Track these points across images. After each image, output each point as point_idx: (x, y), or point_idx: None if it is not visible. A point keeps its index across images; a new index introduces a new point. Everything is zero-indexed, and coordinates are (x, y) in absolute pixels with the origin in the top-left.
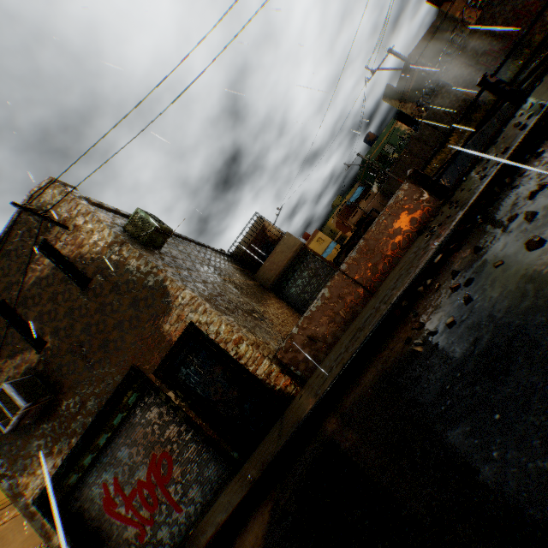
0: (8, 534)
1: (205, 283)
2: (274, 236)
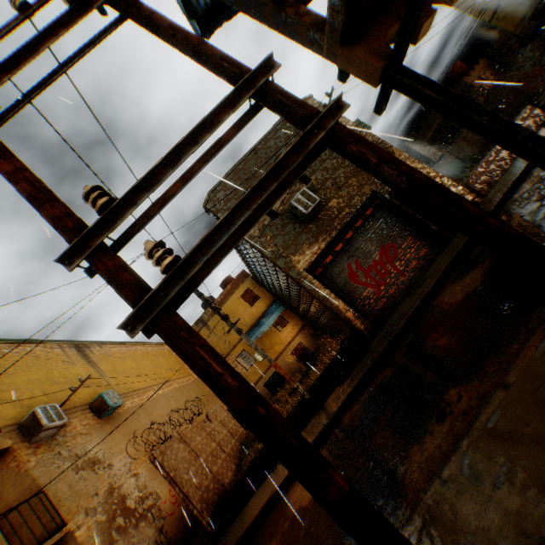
0: (148, 408)
1: None
2: None
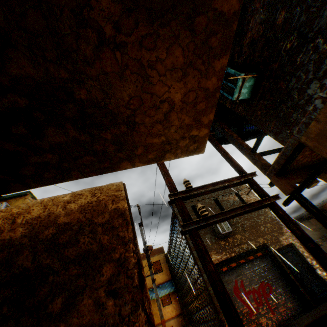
0: None
1: None
2: None
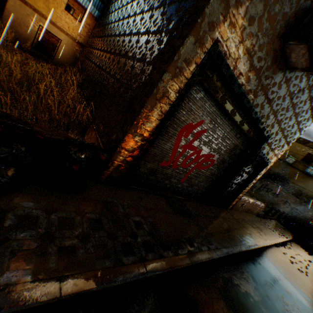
0: None
1: None
2: None
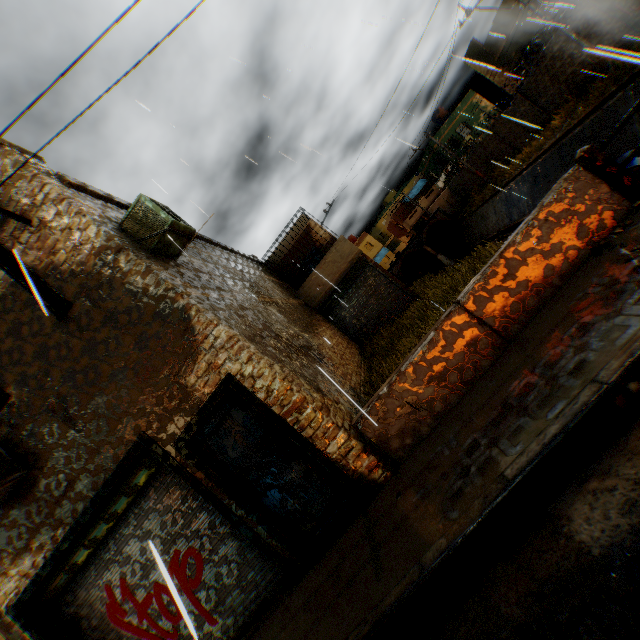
0: None
1: (243, 310)
2: (322, 241)
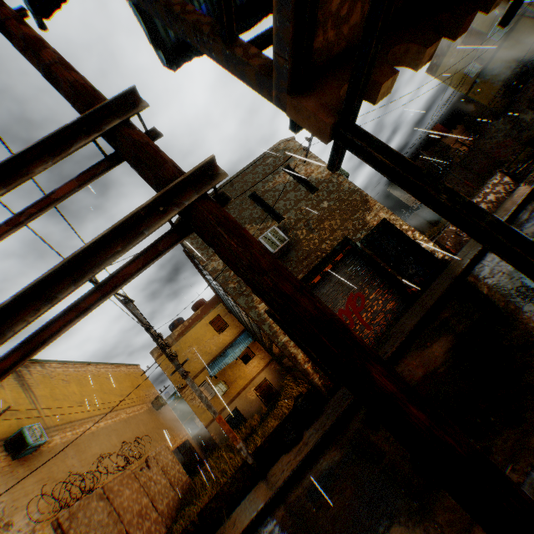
0: (81, 444)
1: None
2: None
